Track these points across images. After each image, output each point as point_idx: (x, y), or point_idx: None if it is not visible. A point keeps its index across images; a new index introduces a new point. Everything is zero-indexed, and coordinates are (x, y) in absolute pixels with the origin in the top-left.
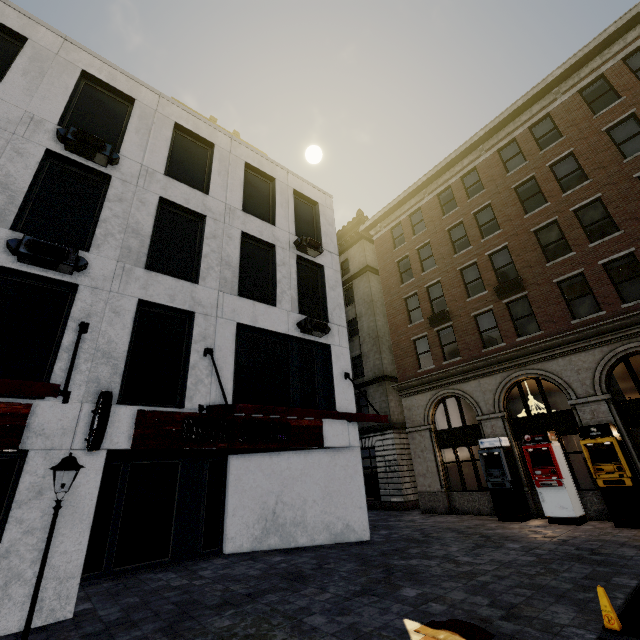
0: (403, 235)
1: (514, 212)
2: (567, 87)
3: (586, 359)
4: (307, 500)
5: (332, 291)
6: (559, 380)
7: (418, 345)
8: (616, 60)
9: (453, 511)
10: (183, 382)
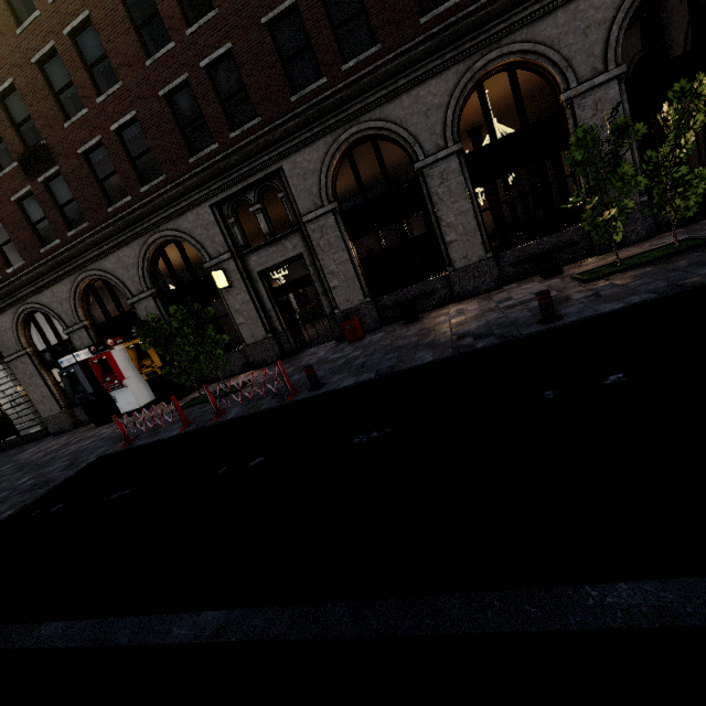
0: None
1: (2, 18)
2: None
3: (130, 254)
4: None
5: None
6: (116, 280)
7: None
8: None
9: (80, 425)
10: None
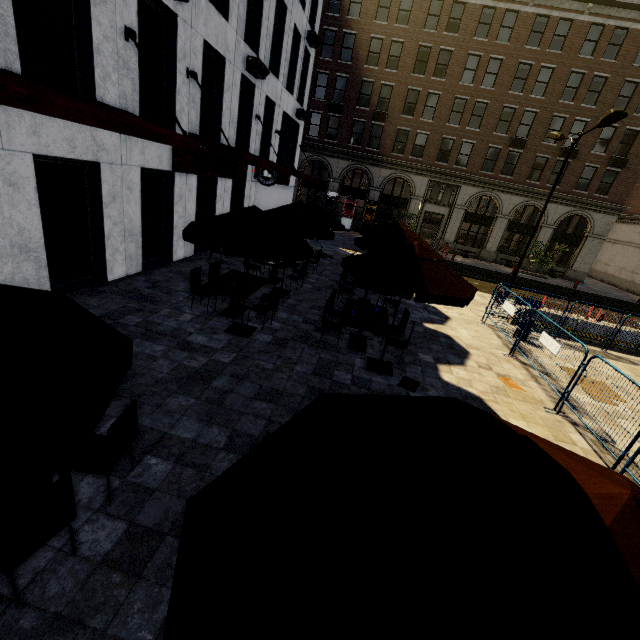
0: (340, 2)
1: (409, 65)
2: None
3: (385, 173)
4: (270, 206)
5: (308, 80)
6: (371, 177)
7: (313, 117)
8: (505, 7)
9: None
10: (265, 147)
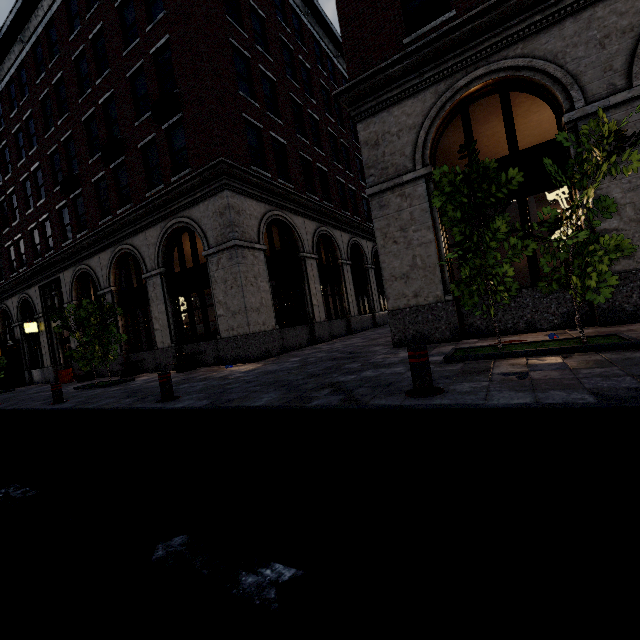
0: None
1: None
2: (2, 76)
3: (15, 301)
4: None
5: None
6: (10, 312)
7: None
8: (15, 69)
9: None
10: None
